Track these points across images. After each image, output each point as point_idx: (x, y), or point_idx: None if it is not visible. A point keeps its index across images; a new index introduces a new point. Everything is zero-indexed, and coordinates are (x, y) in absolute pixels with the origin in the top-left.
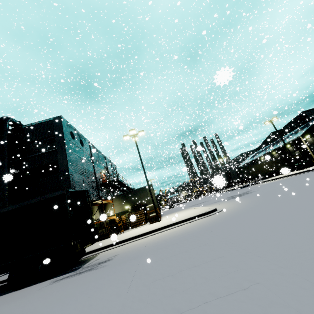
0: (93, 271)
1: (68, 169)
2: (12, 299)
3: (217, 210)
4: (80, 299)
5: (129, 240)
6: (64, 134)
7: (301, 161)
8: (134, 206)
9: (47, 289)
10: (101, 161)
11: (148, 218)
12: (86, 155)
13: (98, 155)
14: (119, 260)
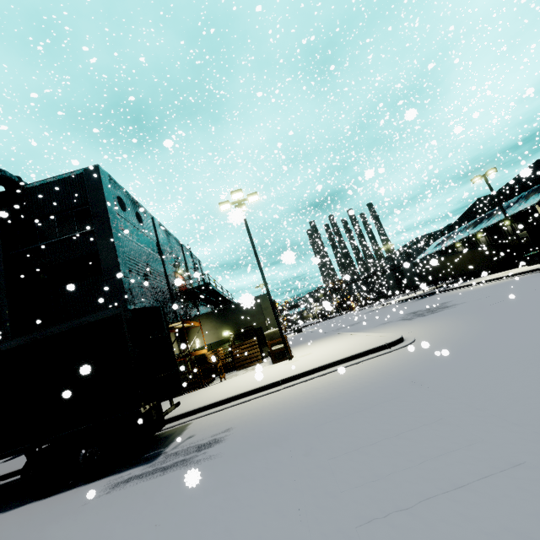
0: (191, 467)
1: (119, 266)
2: (31, 524)
3: (404, 339)
4: None
5: (244, 396)
6: (106, 200)
7: (529, 249)
8: (239, 331)
9: (102, 506)
10: (176, 252)
11: (270, 354)
12: (149, 241)
13: (169, 241)
14: (240, 443)
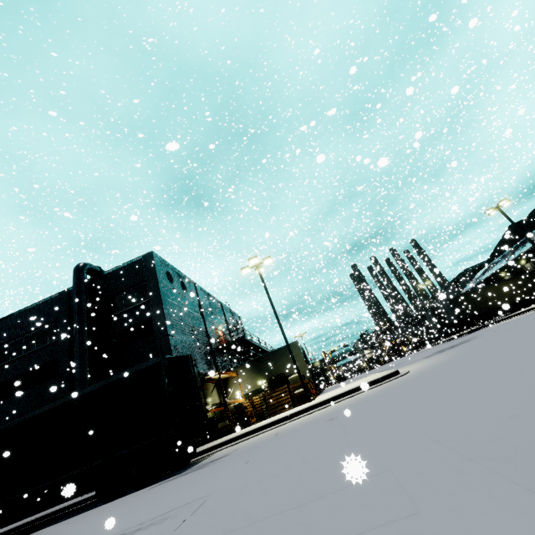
0: (202, 468)
1: (167, 327)
2: (102, 509)
3: (399, 373)
4: (181, 491)
5: (260, 430)
6: (158, 276)
7: None
8: (271, 379)
9: (144, 493)
10: (216, 310)
11: (293, 397)
12: (192, 304)
13: (210, 302)
14: (238, 453)
